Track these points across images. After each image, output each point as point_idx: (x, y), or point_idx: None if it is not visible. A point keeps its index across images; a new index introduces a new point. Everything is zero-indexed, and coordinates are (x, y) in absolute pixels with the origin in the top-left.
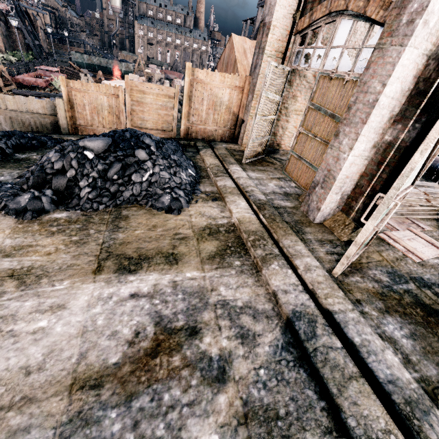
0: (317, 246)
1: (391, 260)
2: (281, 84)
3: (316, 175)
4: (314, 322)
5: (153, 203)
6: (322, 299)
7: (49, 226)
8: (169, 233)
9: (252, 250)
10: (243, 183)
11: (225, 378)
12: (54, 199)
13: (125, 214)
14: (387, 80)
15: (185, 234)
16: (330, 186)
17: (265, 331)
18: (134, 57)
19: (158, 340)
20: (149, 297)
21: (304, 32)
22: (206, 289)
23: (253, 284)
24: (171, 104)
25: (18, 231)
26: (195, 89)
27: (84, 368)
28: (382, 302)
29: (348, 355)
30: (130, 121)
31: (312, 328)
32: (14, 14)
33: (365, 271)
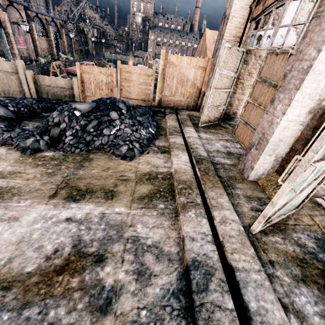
0: (243, 201)
1: (323, 226)
2: (236, 62)
3: (252, 138)
4: (210, 275)
5: (114, 151)
6: (228, 253)
7: (38, 160)
8: (116, 174)
9: (177, 197)
10: (191, 141)
11: (108, 309)
12: (48, 142)
13: (91, 157)
14: (322, 46)
15: (128, 176)
16: (263, 147)
17: (162, 273)
18: (144, 54)
19: (68, 260)
20: (78, 222)
21: (258, 18)
22: (126, 224)
23: (168, 226)
24: (149, 81)
25: (18, 162)
26: (167, 69)
27: (6, 270)
28: (300, 268)
29: (237, 320)
30: (120, 93)
31: (206, 280)
32: (75, 31)
33: (288, 233)
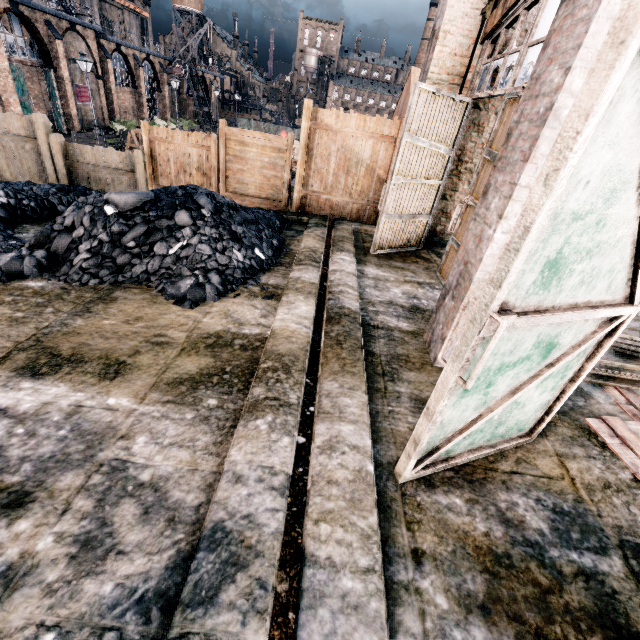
0: (404, 409)
1: (586, 483)
2: (451, 125)
3: (449, 274)
4: (237, 567)
5: (166, 287)
6: (309, 520)
7: (7, 295)
8: (148, 332)
9: (251, 385)
10: (335, 279)
11: None
12: (42, 262)
13: (115, 295)
14: (573, 58)
15: (172, 338)
16: (463, 294)
17: (138, 548)
18: None
19: None
20: (17, 420)
21: (496, 34)
22: (116, 432)
23: (205, 447)
24: (282, 161)
25: None
26: (317, 139)
27: None
28: (487, 578)
29: None
30: (224, 183)
31: (220, 579)
32: (187, 79)
33: (489, 491)
